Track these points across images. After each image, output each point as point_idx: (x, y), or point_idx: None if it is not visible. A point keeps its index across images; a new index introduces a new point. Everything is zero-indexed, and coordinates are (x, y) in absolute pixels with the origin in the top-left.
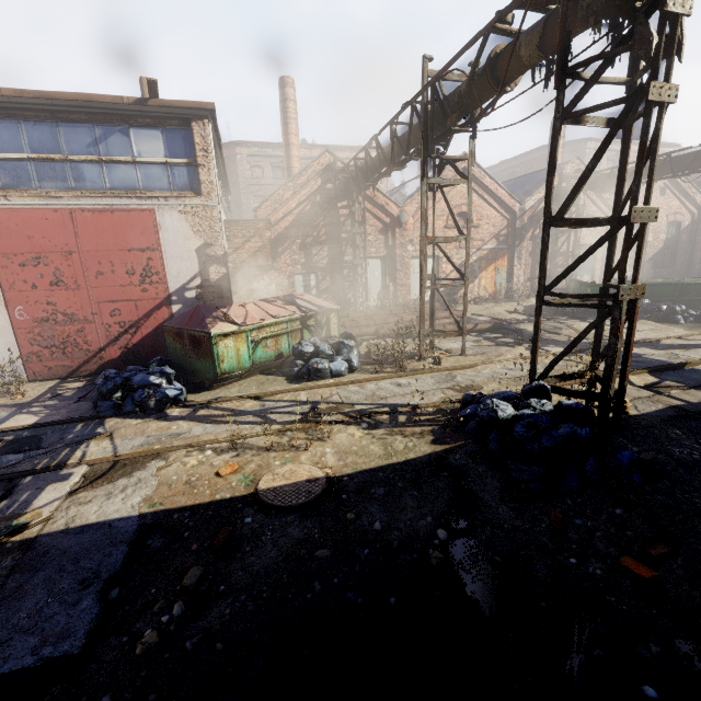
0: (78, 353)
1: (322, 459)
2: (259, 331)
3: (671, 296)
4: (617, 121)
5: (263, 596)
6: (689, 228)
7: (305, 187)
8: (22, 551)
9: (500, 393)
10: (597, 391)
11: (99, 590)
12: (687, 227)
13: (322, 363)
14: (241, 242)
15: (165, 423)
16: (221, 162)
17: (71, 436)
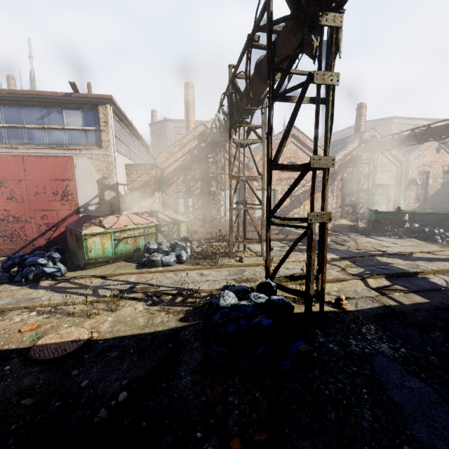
0: (20, 241)
1: (100, 325)
2: (121, 233)
3: (435, 222)
4: (299, 97)
5: None
6: None
7: (187, 145)
8: None
9: (237, 286)
10: (337, 289)
11: None
12: None
13: (156, 256)
14: (135, 177)
15: (31, 290)
16: (134, 130)
17: None
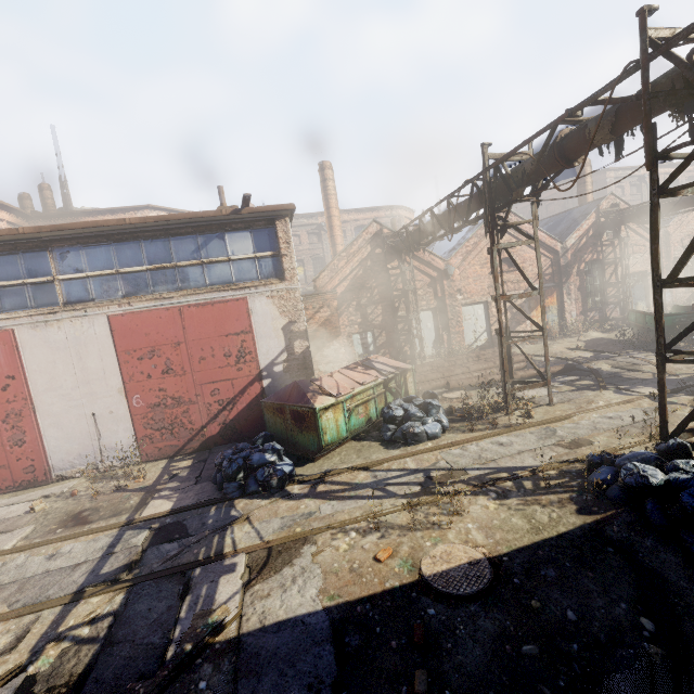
0: (183, 432)
1: (469, 536)
2: (351, 400)
3: None
4: None
5: None
6: None
7: (356, 255)
8: (233, 652)
9: (635, 455)
10: None
11: None
12: None
13: (417, 426)
14: (312, 313)
15: (293, 502)
16: None
17: (211, 521)
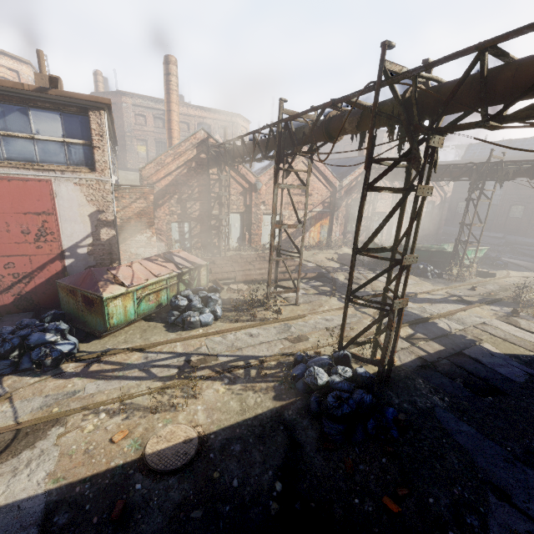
0: None
1: (195, 417)
2: (143, 289)
3: (426, 257)
4: (399, 202)
5: None
6: (439, 205)
7: (183, 155)
8: None
9: (319, 359)
10: None
11: None
12: (438, 205)
13: (194, 316)
14: (128, 202)
15: (62, 381)
16: (112, 129)
17: None
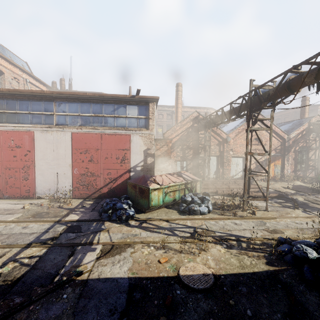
0: (92, 188)
1: (207, 262)
2: (167, 188)
3: None
4: None
5: None
6: None
7: (185, 125)
8: (82, 286)
9: (303, 241)
10: None
11: (118, 318)
12: None
13: (196, 207)
14: (159, 147)
15: (129, 228)
16: None
17: (92, 228)
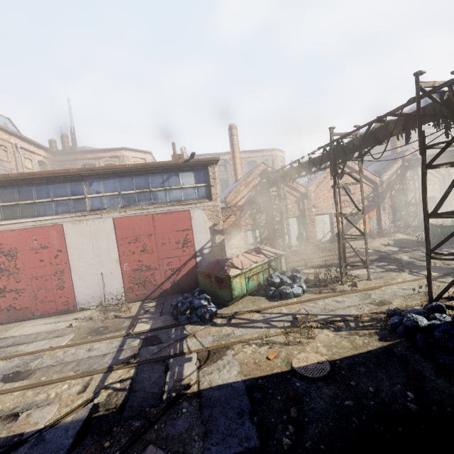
0: (150, 286)
1: (318, 350)
2: (249, 271)
3: None
4: None
5: (330, 424)
6: None
7: (251, 183)
8: (197, 398)
9: (413, 310)
10: None
11: (249, 418)
12: None
13: (288, 289)
14: (225, 218)
15: (218, 328)
16: None
17: (173, 336)
